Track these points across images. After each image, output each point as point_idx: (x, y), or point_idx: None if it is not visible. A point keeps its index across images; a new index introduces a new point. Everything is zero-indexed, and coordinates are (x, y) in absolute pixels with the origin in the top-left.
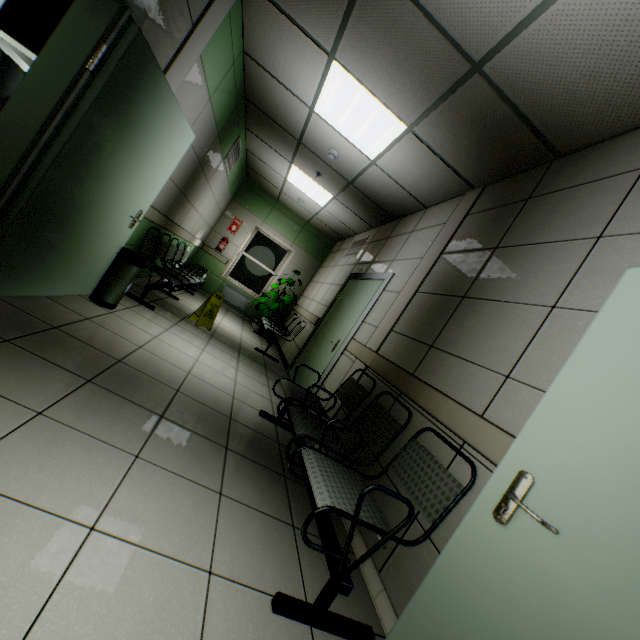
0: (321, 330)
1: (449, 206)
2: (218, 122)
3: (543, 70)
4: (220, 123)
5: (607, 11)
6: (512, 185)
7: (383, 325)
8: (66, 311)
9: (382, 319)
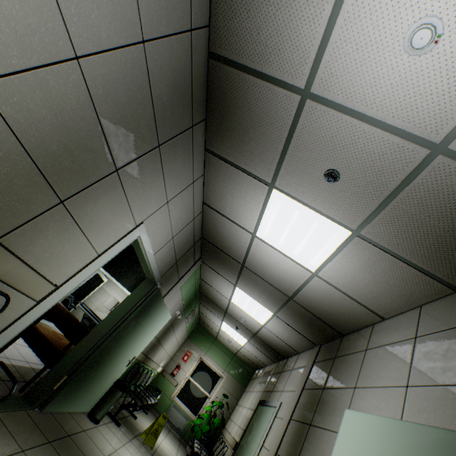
0: (237, 454)
1: (308, 354)
2: (185, 304)
3: (314, 303)
4: (186, 304)
5: (322, 291)
6: (330, 347)
7: (272, 448)
8: (75, 423)
9: (272, 442)
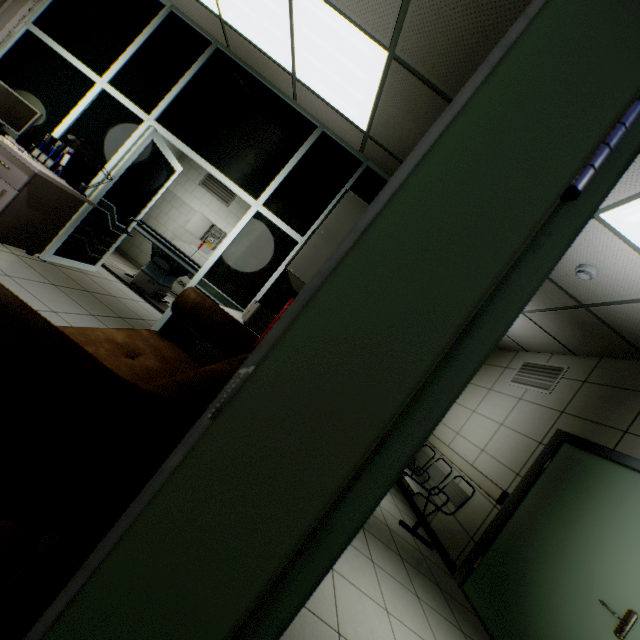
0: (528, 530)
1: None
2: None
3: None
4: None
5: None
6: None
7: None
8: None
9: None
